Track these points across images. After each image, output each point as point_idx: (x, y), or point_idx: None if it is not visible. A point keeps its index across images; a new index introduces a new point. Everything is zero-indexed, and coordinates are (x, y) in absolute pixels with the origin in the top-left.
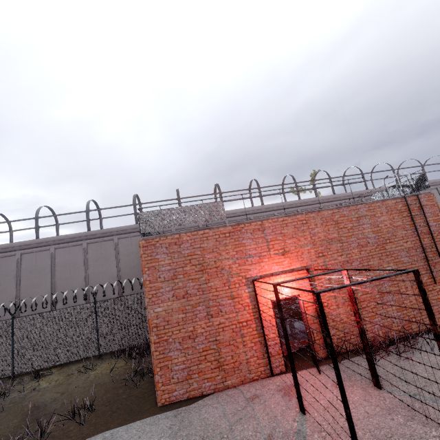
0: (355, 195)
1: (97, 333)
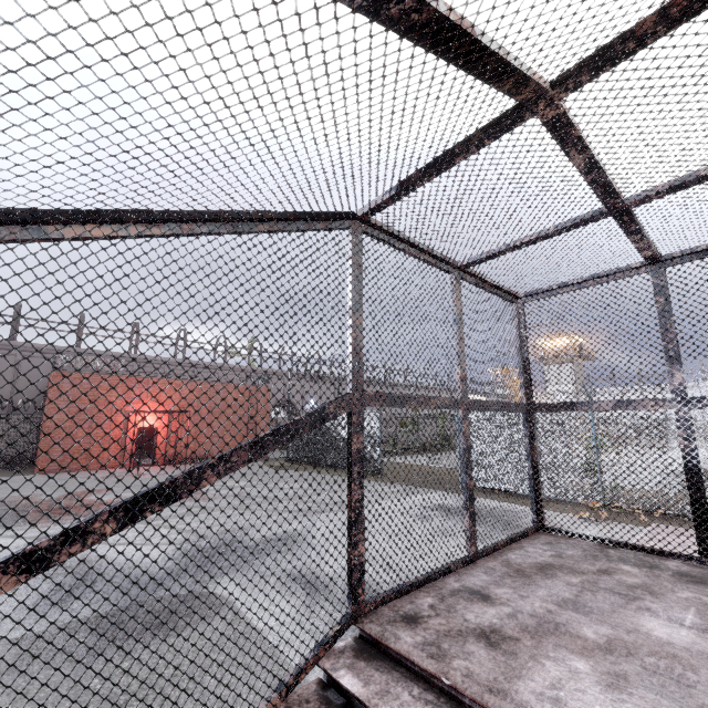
0: (279, 373)
1: None
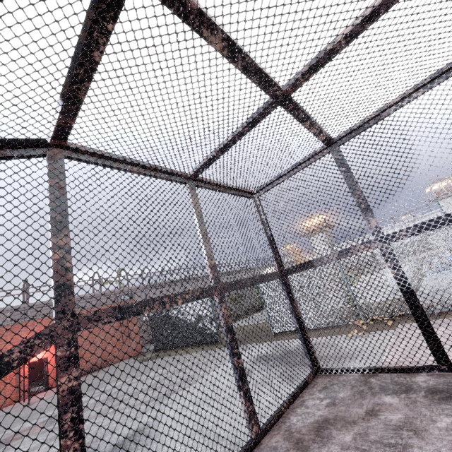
0: (143, 287)
1: None
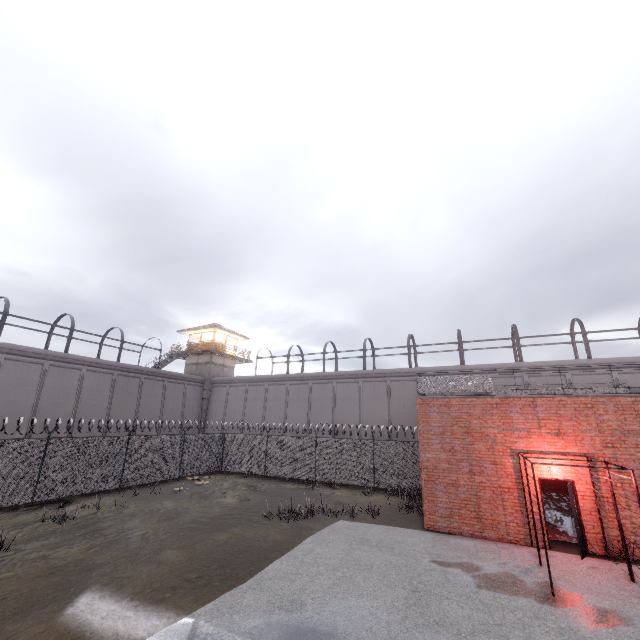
0: None
1: (373, 467)
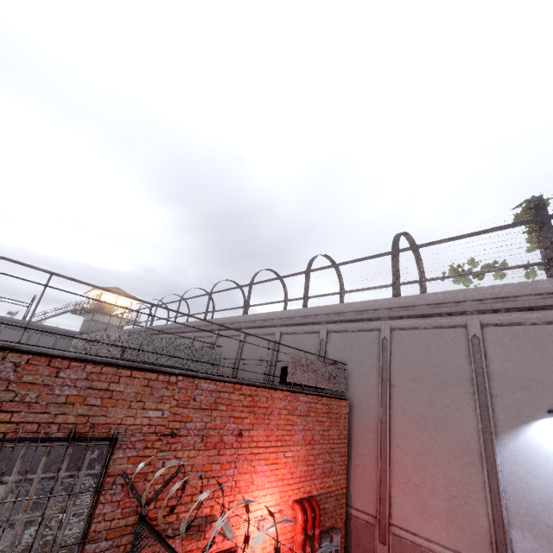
0: None
1: None
